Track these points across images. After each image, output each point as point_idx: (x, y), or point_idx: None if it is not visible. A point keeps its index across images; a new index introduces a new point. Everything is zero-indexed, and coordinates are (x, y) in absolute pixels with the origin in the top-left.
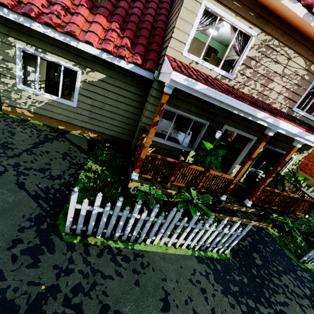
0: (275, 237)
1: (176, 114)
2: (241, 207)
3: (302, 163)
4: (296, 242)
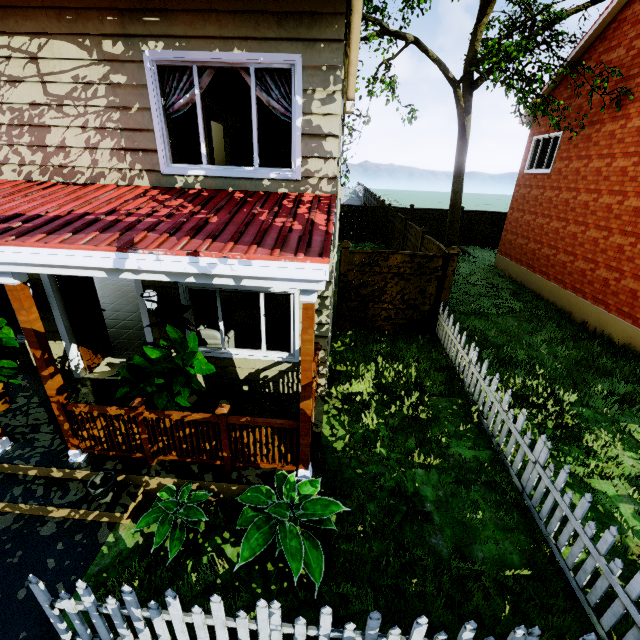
0: (104, 554)
1: None
2: (43, 468)
3: (596, 281)
4: (186, 568)
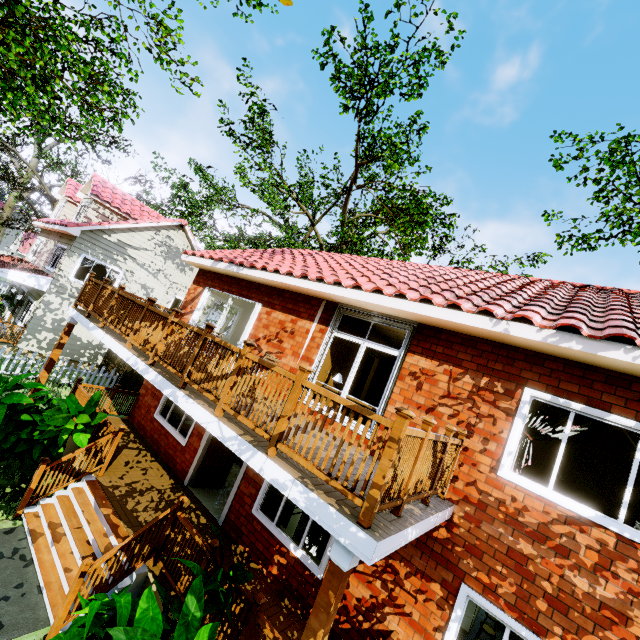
0: None
1: (15, 285)
2: None
3: None
4: None
